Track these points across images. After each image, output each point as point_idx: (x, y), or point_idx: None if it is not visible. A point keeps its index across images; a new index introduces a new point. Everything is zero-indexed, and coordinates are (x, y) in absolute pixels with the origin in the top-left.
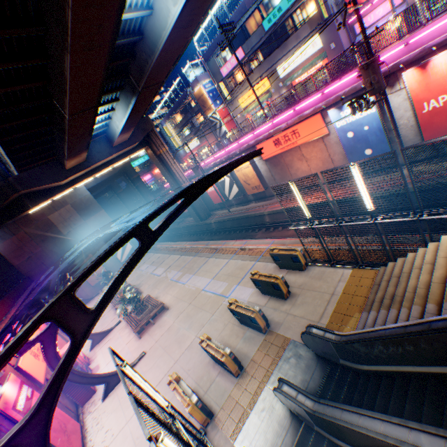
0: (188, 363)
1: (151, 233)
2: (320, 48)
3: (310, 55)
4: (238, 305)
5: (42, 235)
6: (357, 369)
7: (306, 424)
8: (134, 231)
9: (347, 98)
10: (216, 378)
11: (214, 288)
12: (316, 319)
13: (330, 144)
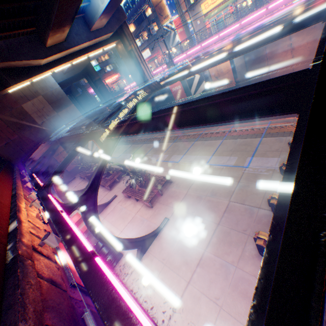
0: (237, 225)
1: None
2: None
3: None
4: None
5: (17, 123)
6: None
7: None
8: None
9: None
10: None
11: (222, 162)
12: None
13: None
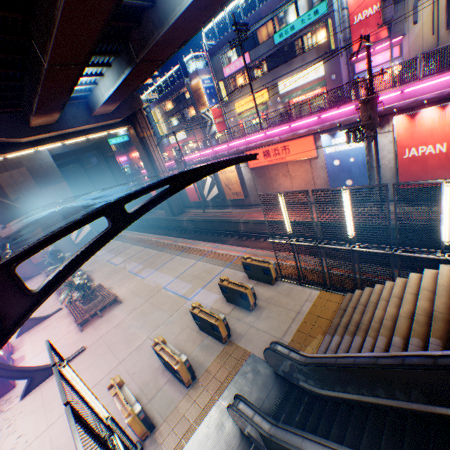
0: (134, 366)
1: (126, 216)
2: (321, 76)
3: (311, 80)
4: (202, 310)
5: None
6: (314, 393)
7: (256, 446)
8: (106, 209)
9: (341, 127)
10: (164, 386)
11: (177, 288)
12: (279, 335)
13: (316, 167)
